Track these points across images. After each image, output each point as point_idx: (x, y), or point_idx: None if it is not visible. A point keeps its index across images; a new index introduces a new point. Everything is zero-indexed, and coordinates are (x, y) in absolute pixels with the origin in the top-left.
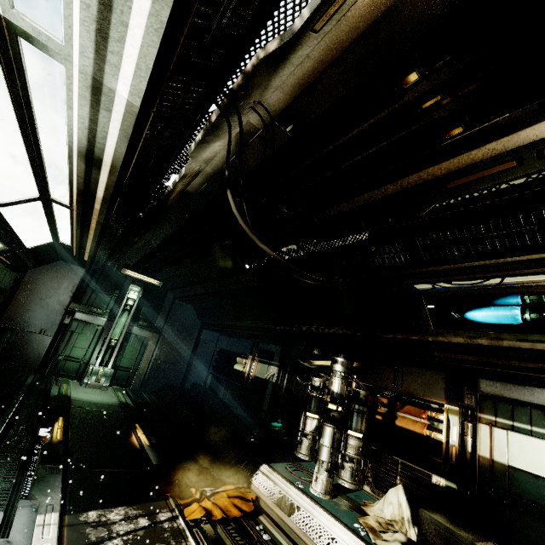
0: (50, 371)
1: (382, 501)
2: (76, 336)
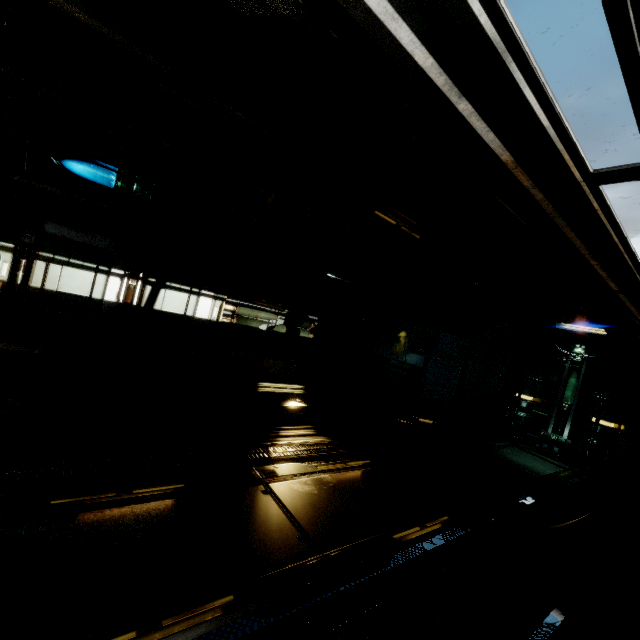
0: None
1: None
2: None
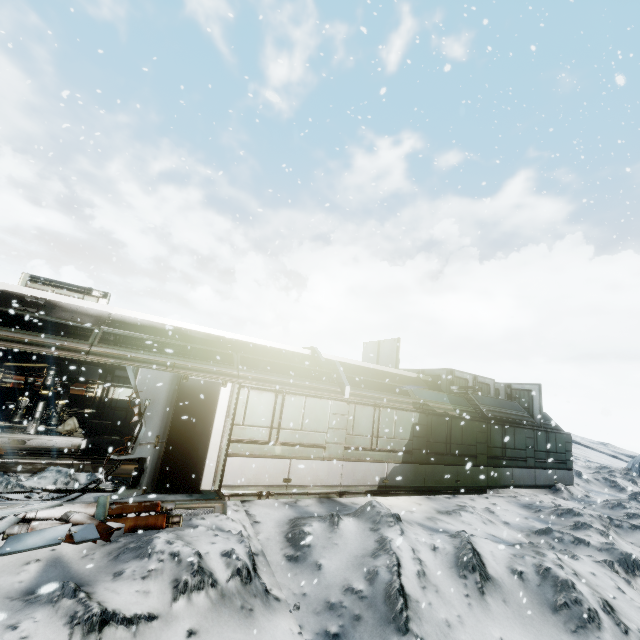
0: None
1: (63, 426)
2: None
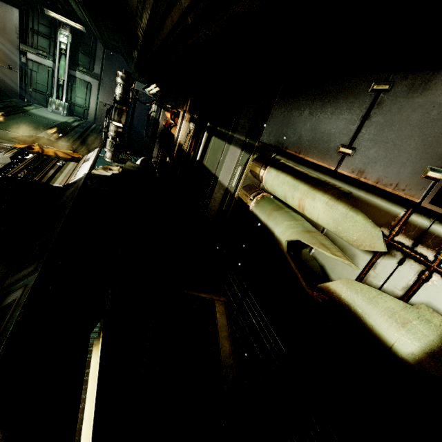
0: (28, 99)
1: None
2: (35, 74)
